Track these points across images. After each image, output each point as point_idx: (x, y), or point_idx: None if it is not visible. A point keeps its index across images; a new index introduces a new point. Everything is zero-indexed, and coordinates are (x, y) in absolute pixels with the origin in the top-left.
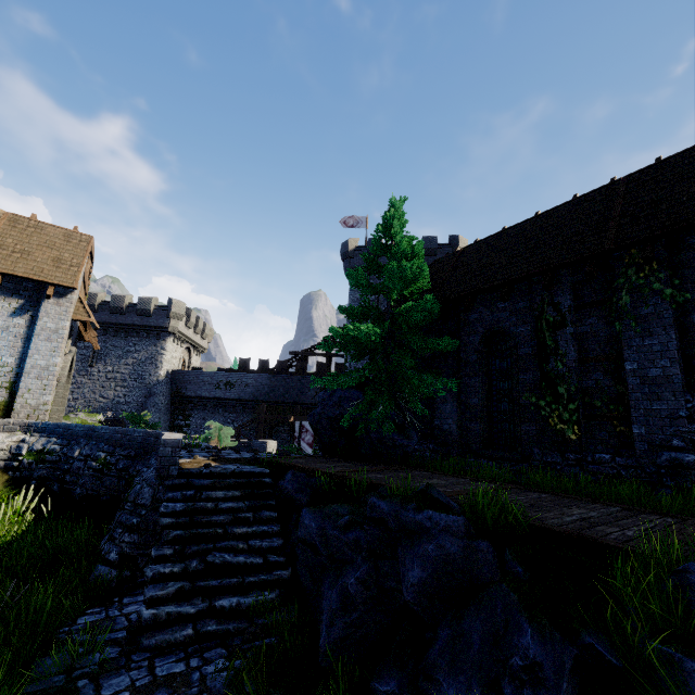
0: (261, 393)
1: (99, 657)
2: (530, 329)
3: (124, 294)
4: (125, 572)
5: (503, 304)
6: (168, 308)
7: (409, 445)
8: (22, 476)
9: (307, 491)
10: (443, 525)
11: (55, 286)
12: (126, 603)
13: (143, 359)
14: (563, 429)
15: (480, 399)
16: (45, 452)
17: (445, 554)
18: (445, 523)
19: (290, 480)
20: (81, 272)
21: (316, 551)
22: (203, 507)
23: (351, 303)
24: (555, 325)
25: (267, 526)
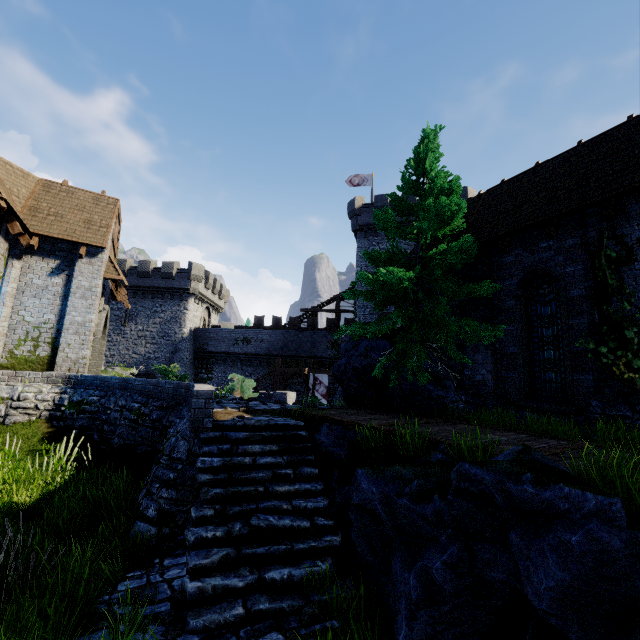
0: (275, 348)
1: (141, 639)
2: (583, 268)
3: (149, 260)
4: (164, 530)
5: (546, 243)
6: (189, 271)
7: (448, 397)
8: (65, 425)
9: (345, 445)
10: (592, 508)
11: (87, 246)
12: (167, 565)
13: (169, 319)
14: (632, 378)
15: (520, 347)
16: (84, 403)
17: (601, 550)
18: (595, 507)
19: (326, 433)
20: (110, 232)
21: (378, 520)
22: (241, 462)
23: (359, 260)
24: (618, 261)
25: (309, 483)
